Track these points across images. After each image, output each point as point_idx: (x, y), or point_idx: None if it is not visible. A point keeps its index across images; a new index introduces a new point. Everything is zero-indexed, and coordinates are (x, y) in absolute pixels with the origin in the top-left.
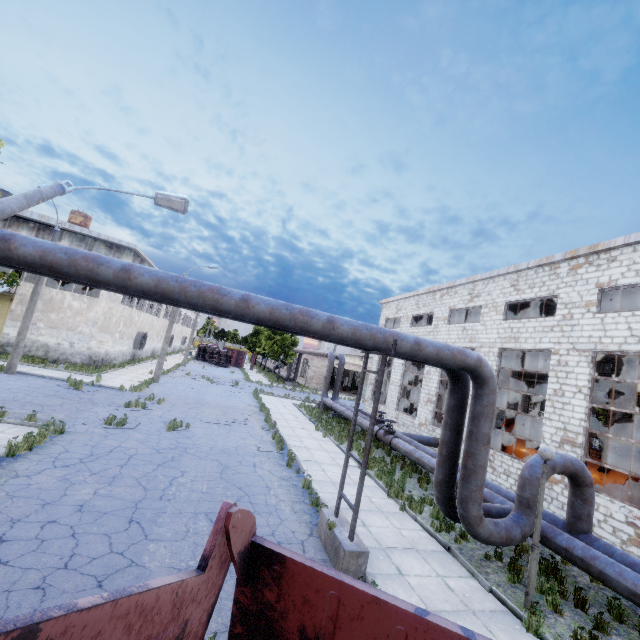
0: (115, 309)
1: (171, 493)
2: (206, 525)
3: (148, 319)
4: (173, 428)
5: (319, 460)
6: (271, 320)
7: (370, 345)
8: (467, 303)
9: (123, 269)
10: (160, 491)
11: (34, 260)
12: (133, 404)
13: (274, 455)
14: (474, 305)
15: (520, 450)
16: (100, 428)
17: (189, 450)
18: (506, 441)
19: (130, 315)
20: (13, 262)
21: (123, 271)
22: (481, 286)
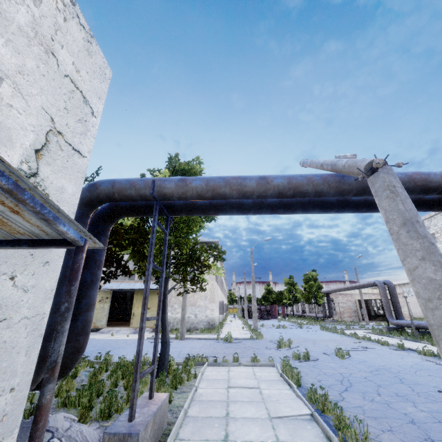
0: (215, 285)
1: None
2: None
3: (219, 292)
4: (343, 356)
5: None
6: None
7: None
8: None
9: None
10: None
11: None
12: (282, 345)
13: None
14: None
15: None
16: (298, 362)
17: (391, 370)
18: None
19: (217, 289)
20: (367, 191)
21: None
22: None
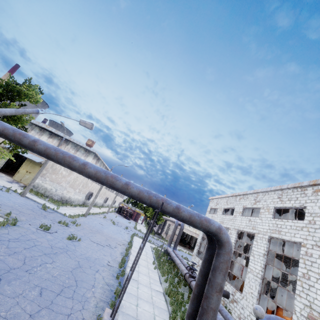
0: (79, 178)
1: (35, 270)
2: (35, 294)
3: (96, 186)
4: (70, 238)
5: (140, 281)
6: (95, 177)
7: (148, 203)
8: (253, 205)
9: (34, 140)
10: (30, 267)
11: (0, 131)
12: (62, 222)
13: (114, 269)
14: (256, 206)
15: (285, 318)
16: (35, 228)
17: (68, 251)
18: (276, 308)
19: (86, 182)
20: None
21: (33, 141)
22: (261, 196)
